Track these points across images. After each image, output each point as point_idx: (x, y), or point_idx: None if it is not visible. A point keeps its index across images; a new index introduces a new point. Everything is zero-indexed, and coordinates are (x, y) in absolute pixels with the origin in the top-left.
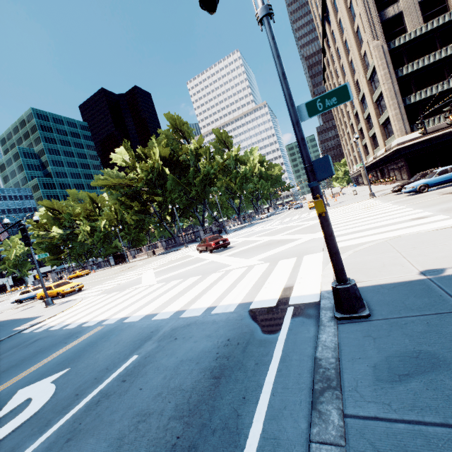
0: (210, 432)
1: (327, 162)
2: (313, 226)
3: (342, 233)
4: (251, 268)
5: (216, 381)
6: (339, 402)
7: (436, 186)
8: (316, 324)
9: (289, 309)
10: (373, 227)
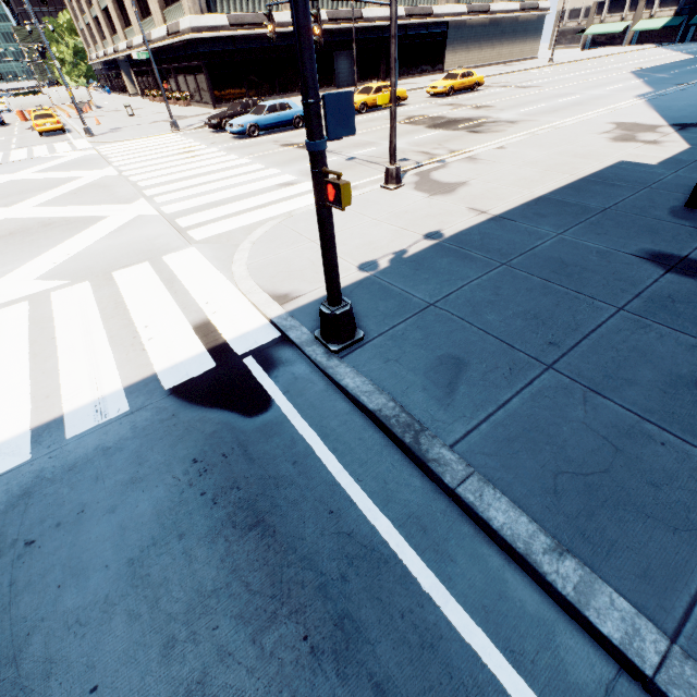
0: (341, 583)
1: (350, 107)
2: (104, 185)
3: (193, 206)
4: (42, 301)
5: (263, 529)
6: (438, 440)
7: (267, 130)
8: (313, 369)
9: (250, 363)
10: (235, 195)
